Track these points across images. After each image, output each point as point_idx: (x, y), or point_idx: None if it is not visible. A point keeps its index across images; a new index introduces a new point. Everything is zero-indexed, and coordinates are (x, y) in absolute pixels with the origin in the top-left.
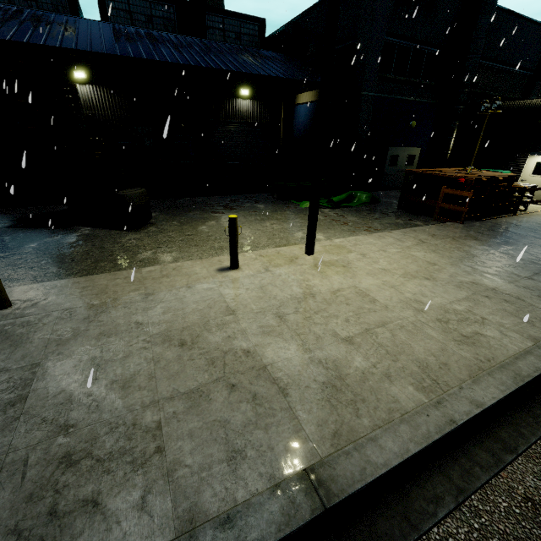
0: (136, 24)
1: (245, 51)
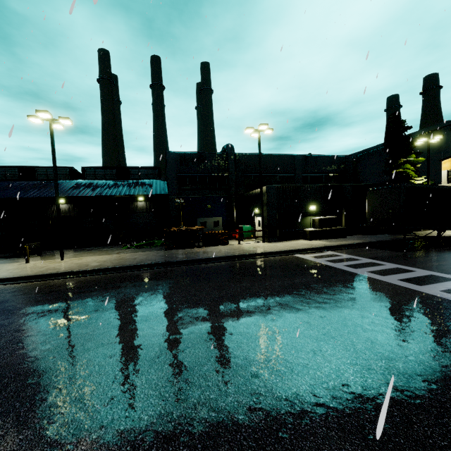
0: (98, 178)
1: (135, 184)
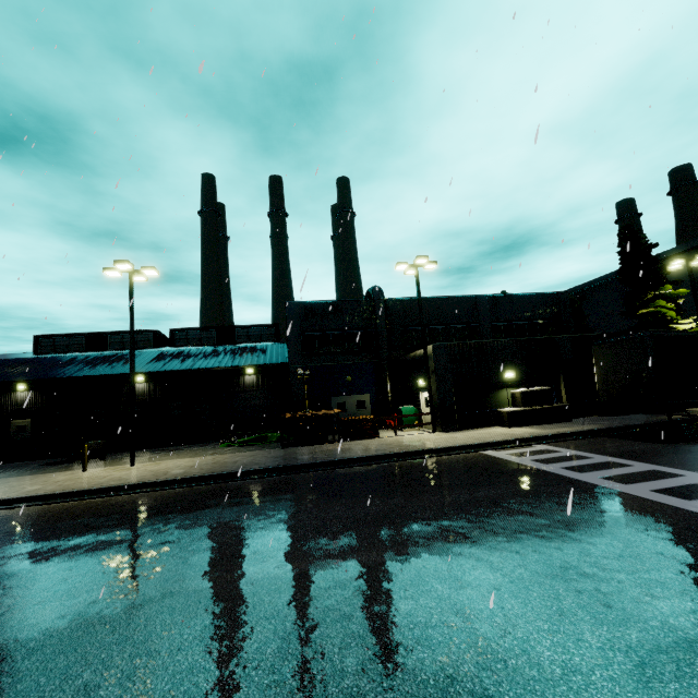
0: (191, 344)
1: (242, 350)
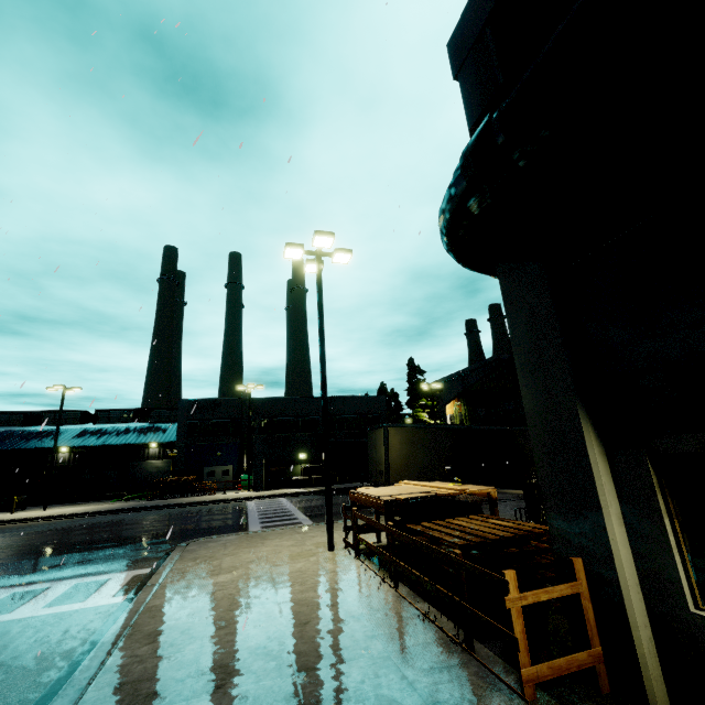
0: (111, 421)
1: (149, 429)
